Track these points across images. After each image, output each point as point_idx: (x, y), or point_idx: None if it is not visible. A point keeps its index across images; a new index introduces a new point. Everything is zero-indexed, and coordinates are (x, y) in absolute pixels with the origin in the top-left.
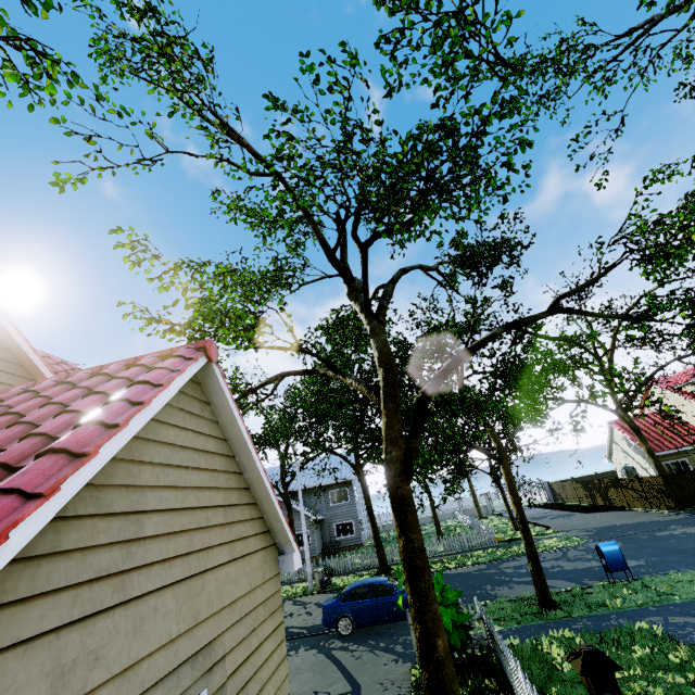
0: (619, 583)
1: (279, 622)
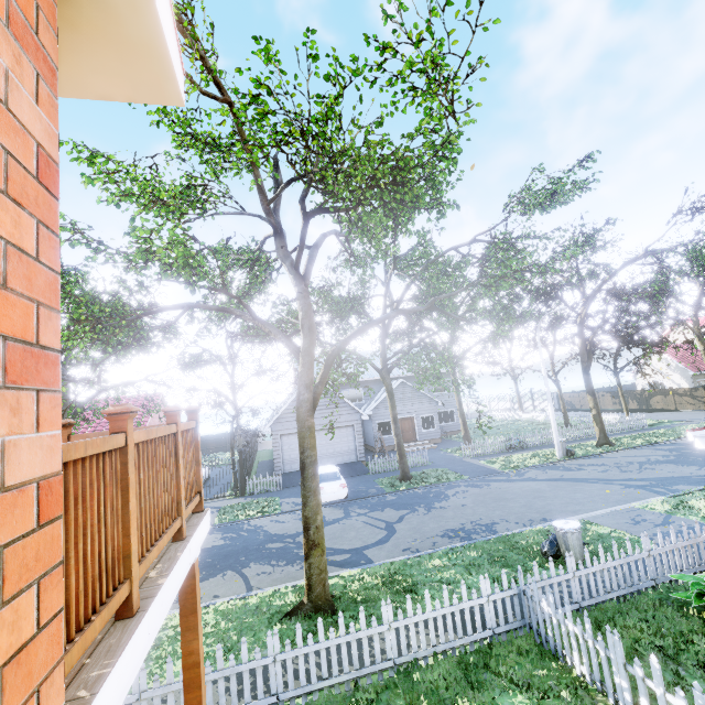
0: None
1: None
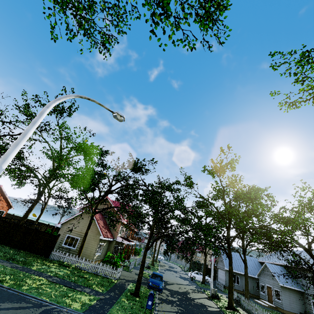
0: (147, 313)
1: (96, 243)
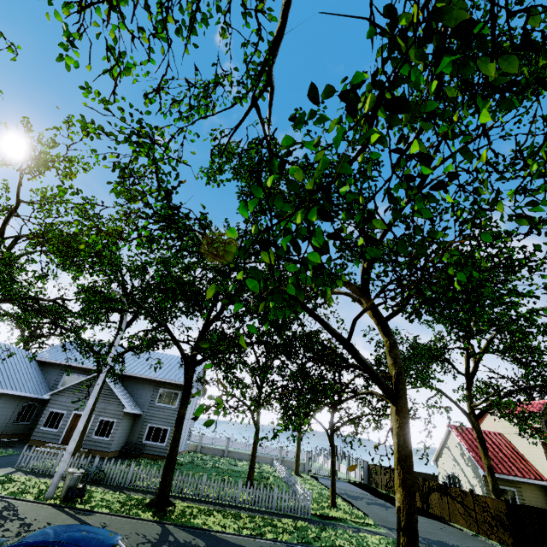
0: None
1: None
